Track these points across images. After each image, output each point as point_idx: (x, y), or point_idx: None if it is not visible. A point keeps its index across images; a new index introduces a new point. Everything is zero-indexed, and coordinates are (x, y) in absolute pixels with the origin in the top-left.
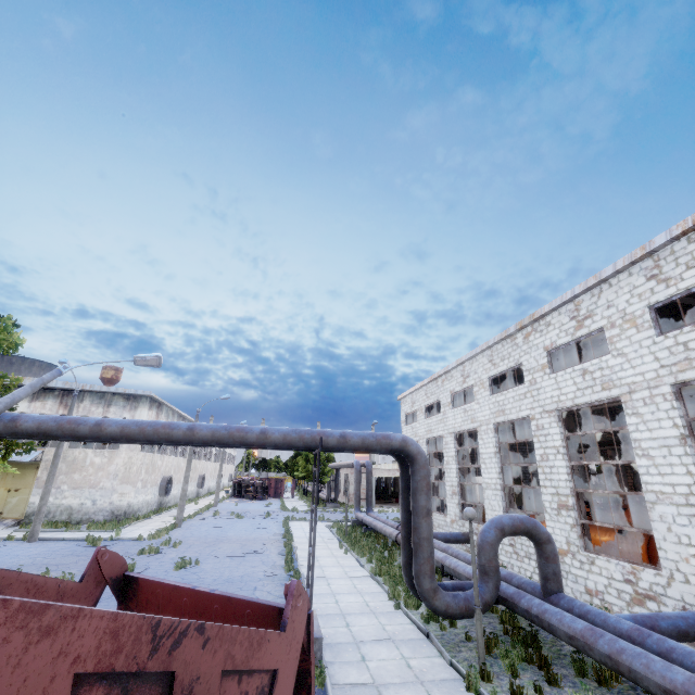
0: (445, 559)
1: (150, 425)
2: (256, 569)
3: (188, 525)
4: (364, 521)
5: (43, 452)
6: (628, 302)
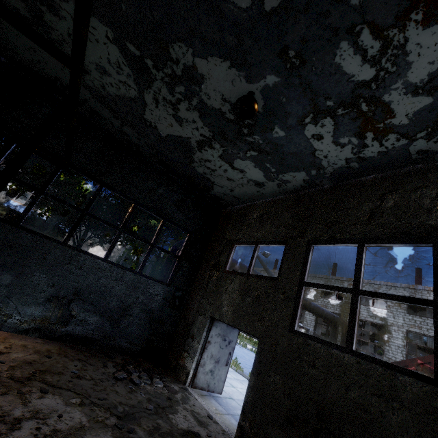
0: None
1: None
2: None
3: None
4: None
5: None
6: None
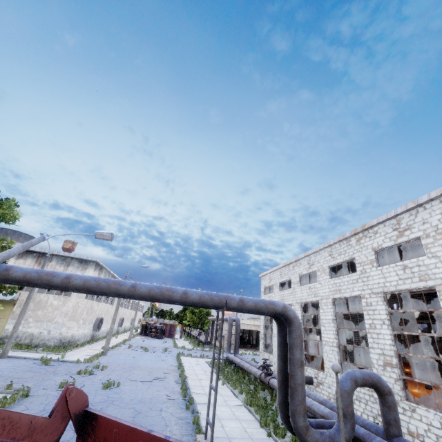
0: None
1: (104, 281)
2: (161, 393)
3: (111, 353)
4: (233, 361)
5: (20, 294)
6: (439, 220)
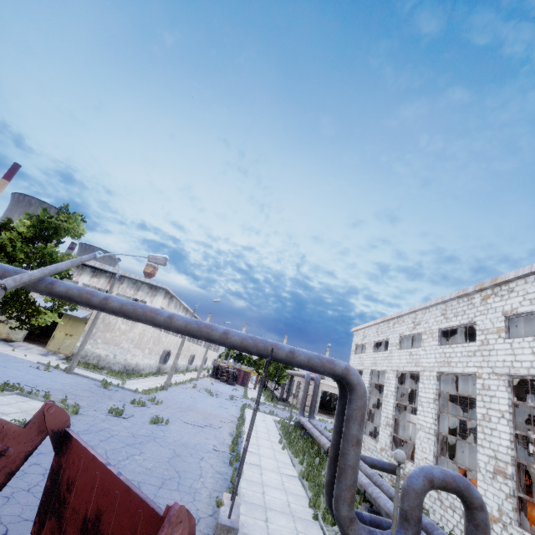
0: (368, 486)
1: (142, 307)
2: (208, 441)
3: (172, 389)
4: (304, 425)
5: (92, 313)
6: None
